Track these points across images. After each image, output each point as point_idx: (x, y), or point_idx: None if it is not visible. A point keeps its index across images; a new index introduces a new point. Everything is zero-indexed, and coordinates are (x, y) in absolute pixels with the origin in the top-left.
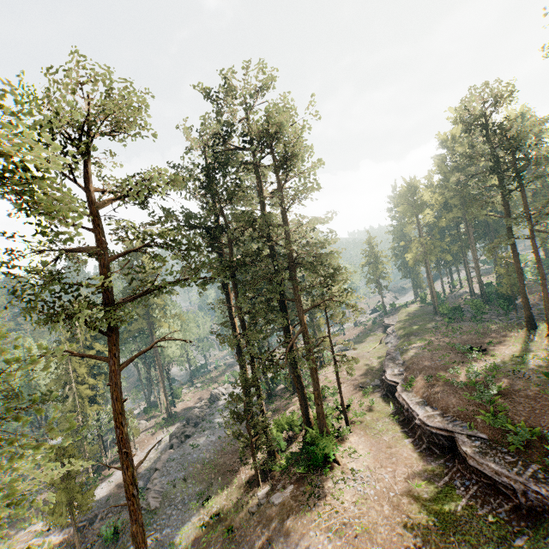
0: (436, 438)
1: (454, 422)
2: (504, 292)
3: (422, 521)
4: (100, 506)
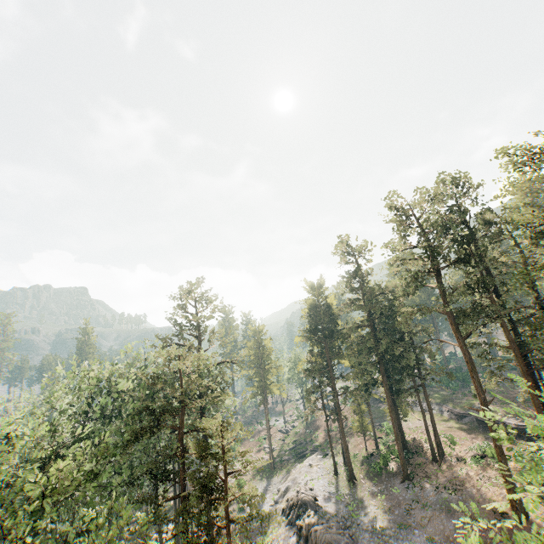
0: None
1: None
2: (479, 366)
3: None
4: None
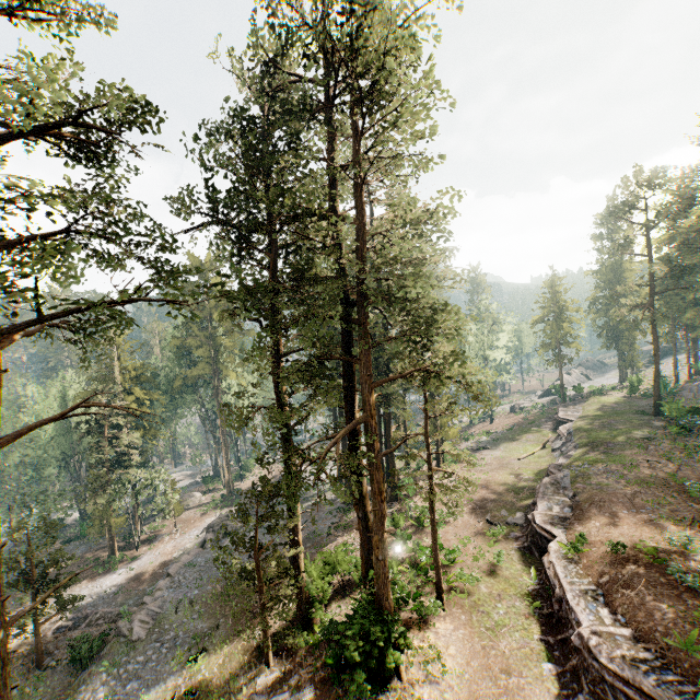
0: (610, 693)
1: (661, 673)
2: None
3: None
4: (106, 600)
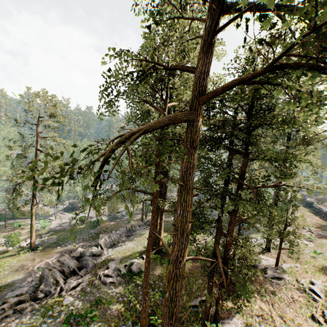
0: None
1: None
2: None
3: (323, 228)
4: None
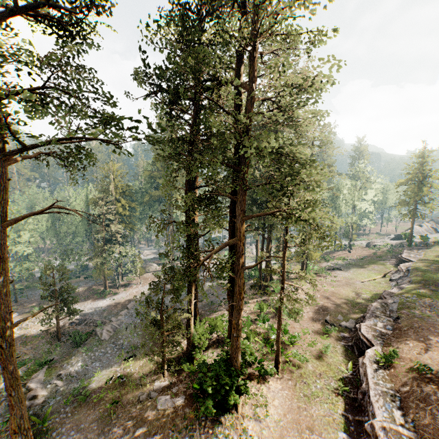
0: None
1: None
2: None
3: None
4: (98, 313)
